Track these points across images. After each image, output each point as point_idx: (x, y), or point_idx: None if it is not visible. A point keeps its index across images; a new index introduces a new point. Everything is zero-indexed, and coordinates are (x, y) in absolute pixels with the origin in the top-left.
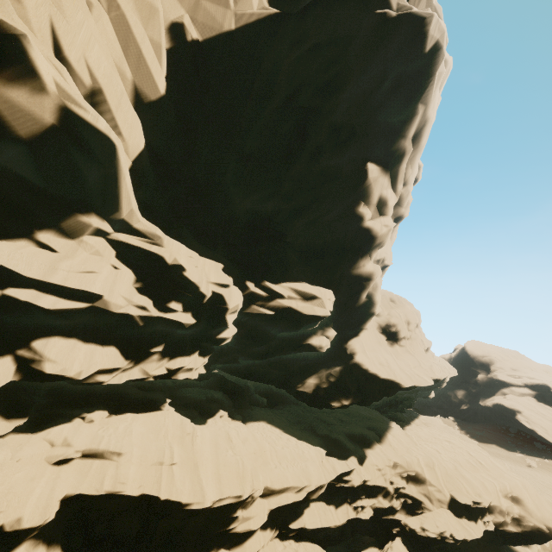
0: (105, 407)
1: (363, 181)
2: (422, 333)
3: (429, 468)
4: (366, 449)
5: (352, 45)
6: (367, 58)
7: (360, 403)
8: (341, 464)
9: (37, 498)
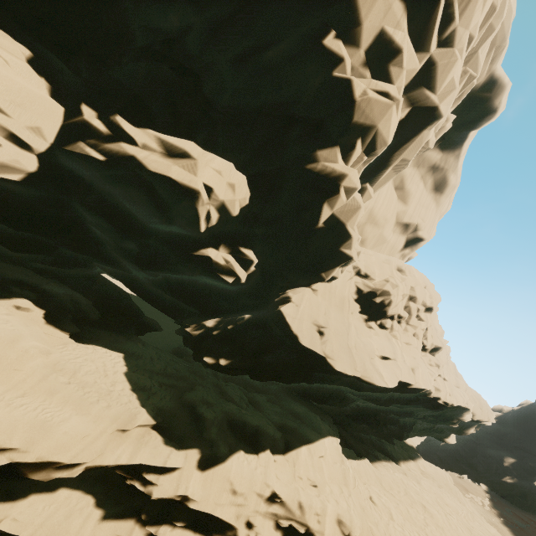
0: None
1: None
2: (430, 324)
3: (339, 535)
4: (240, 451)
5: None
6: None
7: (249, 372)
8: (157, 450)
9: None
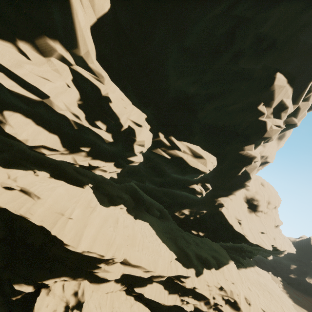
0: (50, 172)
1: (268, 86)
2: (277, 213)
3: (246, 303)
4: (204, 269)
5: None
6: None
7: (211, 238)
8: (182, 269)
9: None
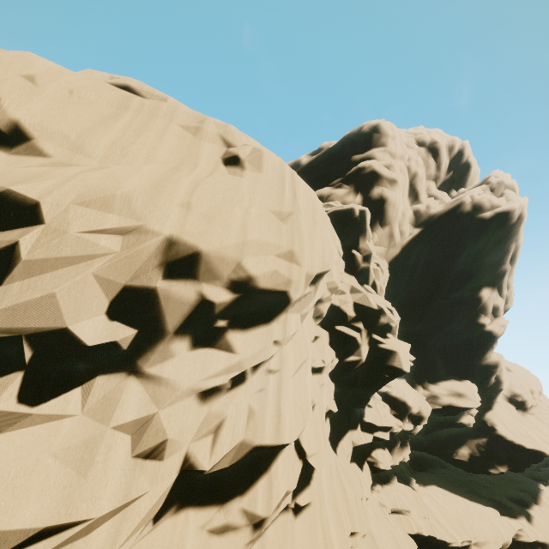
0: (376, 482)
1: (481, 302)
2: (546, 399)
3: None
4: (528, 510)
5: (466, 233)
6: (476, 237)
7: (514, 470)
8: (514, 522)
9: None
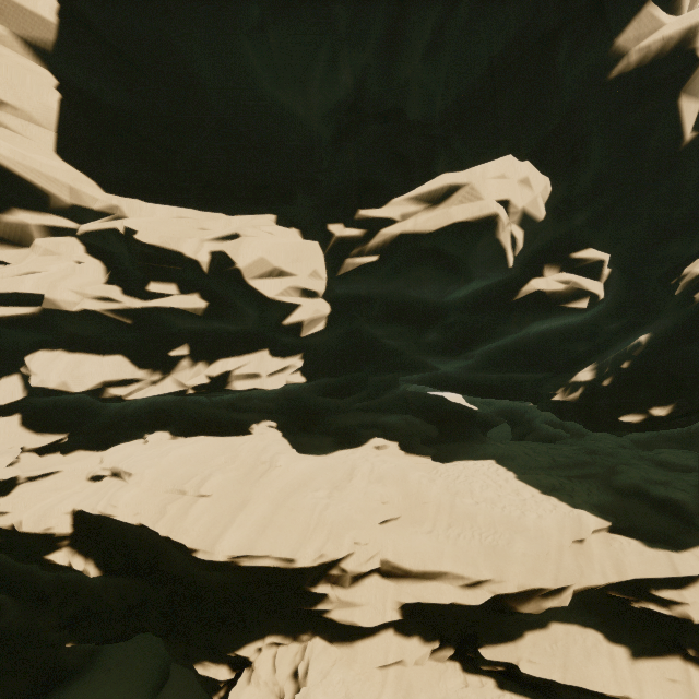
0: (172, 429)
1: None
2: None
3: None
4: None
5: None
6: None
7: None
8: (647, 557)
9: (41, 507)
